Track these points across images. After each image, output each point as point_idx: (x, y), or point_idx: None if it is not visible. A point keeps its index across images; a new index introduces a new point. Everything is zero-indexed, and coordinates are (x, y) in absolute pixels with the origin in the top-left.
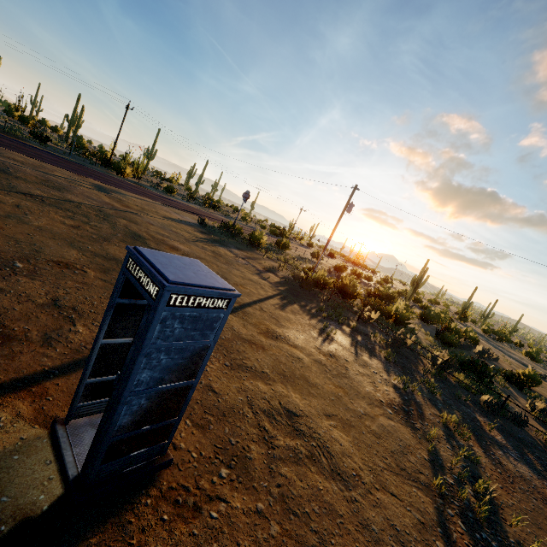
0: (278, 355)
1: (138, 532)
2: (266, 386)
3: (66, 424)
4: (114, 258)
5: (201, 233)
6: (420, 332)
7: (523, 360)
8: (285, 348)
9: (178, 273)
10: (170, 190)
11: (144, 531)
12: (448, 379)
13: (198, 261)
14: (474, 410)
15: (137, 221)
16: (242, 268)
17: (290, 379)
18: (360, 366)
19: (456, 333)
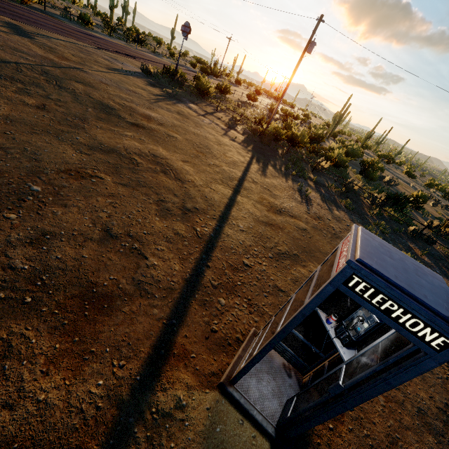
0: (292, 231)
1: (327, 448)
2: (305, 270)
3: (234, 385)
4: (111, 149)
5: (152, 87)
6: (349, 171)
7: (404, 178)
8: (291, 221)
9: (437, 300)
10: (86, 20)
11: (329, 446)
12: (383, 215)
13: (369, 232)
14: (406, 239)
15: (91, 83)
16: (211, 130)
17: (311, 254)
18: (337, 222)
19: (371, 166)
